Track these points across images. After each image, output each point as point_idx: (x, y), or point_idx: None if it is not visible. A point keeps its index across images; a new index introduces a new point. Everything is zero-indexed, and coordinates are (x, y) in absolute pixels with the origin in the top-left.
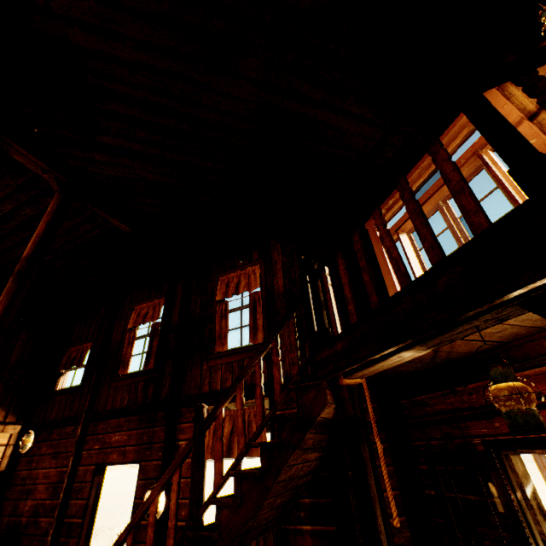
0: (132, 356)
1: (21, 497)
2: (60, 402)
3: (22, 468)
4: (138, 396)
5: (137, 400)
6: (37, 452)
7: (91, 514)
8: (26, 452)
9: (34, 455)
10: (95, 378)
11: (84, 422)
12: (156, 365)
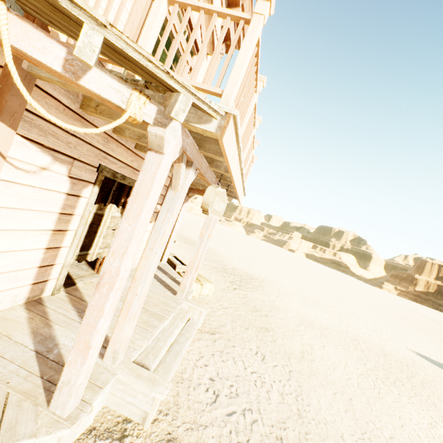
0: None
1: None
2: None
3: None
4: None
5: None
6: None
7: None
8: None
9: None
10: None
11: None
12: None
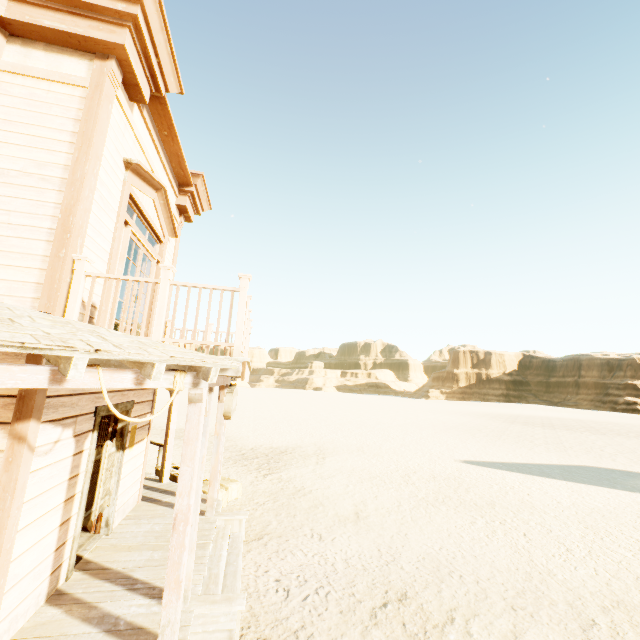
0: None
1: None
2: None
3: None
4: None
5: None
6: None
7: None
8: None
9: None
10: None
11: None
12: None
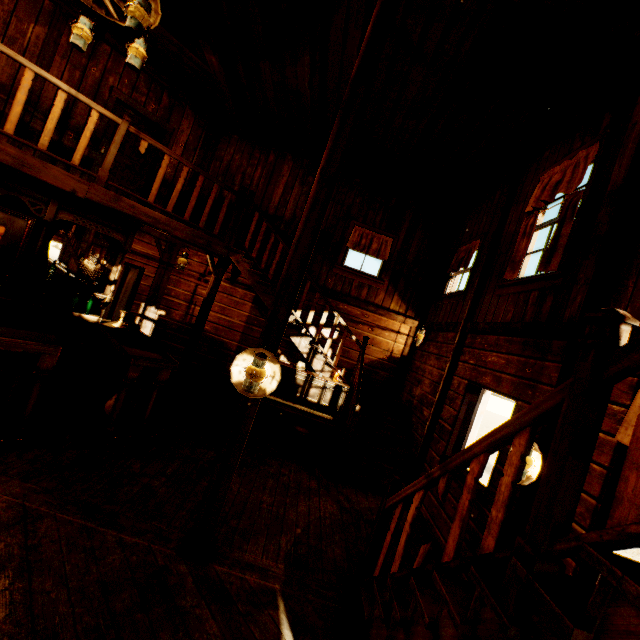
0: (527, 254)
1: (414, 383)
2: (446, 306)
3: (417, 359)
4: (526, 311)
5: (524, 317)
6: (426, 349)
7: (460, 429)
8: (419, 346)
9: (424, 351)
10: (477, 282)
11: (462, 331)
12: (561, 266)
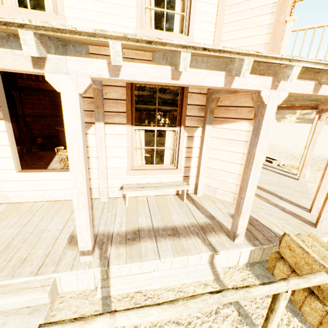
0: None
1: None
2: None
3: None
4: None
5: None
6: None
7: None
8: None
9: None
10: None
11: None
12: None
